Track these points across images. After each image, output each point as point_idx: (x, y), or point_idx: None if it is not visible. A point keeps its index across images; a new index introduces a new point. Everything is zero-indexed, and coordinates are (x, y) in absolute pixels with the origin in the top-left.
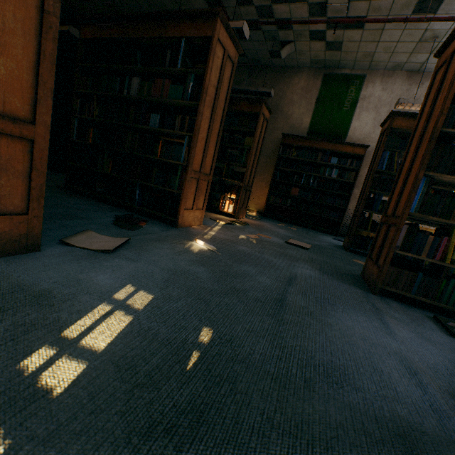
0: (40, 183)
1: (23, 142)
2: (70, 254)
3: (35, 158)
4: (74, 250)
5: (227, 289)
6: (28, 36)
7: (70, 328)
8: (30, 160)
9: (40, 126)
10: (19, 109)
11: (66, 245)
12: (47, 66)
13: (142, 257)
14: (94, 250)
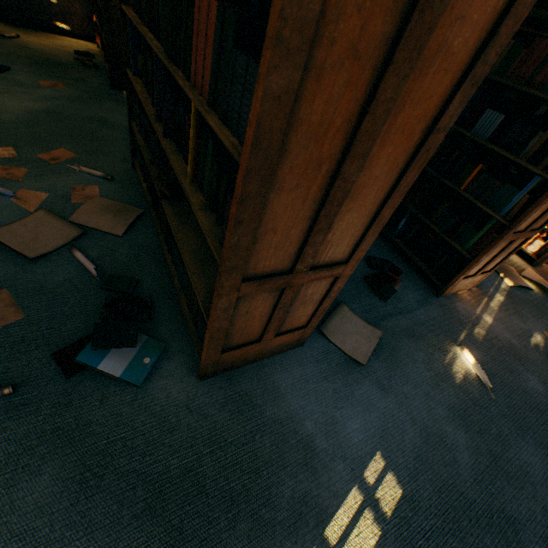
0: (326, 305)
1: (328, 278)
2: (326, 359)
3: (332, 289)
4: (328, 349)
5: (492, 511)
6: (389, 174)
7: (330, 525)
8: (327, 289)
9: (351, 262)
10: (339, 253)
11: (322, 335)
12: (393, 200)
13: (392, 383)
14: (347, 354)
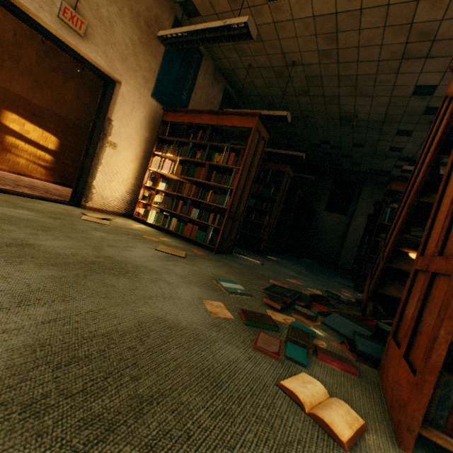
0: None
1: None
2: None
3: None
4: None
5: None
6: None
7: None
8: None
9: None
10: None
11: None
12: None
13: None
14: None
